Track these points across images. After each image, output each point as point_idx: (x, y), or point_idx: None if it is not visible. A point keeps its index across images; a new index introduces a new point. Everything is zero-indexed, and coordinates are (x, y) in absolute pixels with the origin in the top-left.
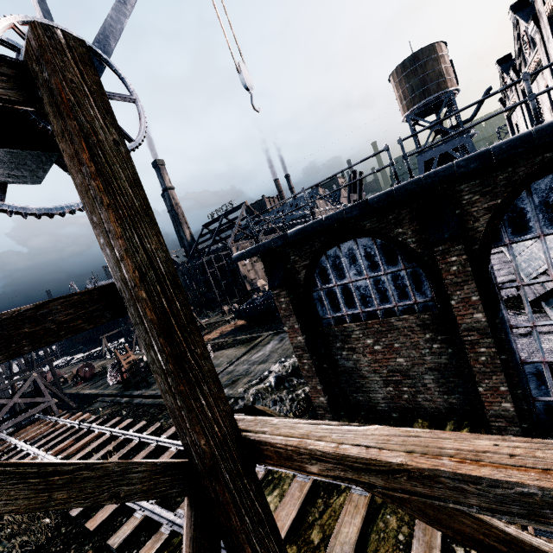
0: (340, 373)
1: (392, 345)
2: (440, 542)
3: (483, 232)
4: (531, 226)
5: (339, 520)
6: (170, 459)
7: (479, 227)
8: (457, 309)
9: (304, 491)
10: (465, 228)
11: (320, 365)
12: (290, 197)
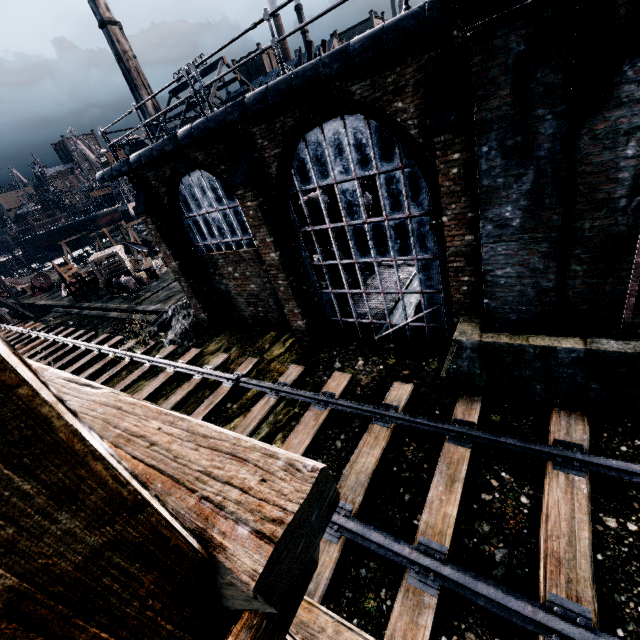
0: (219, 295)
1: (245, 273)
2: (218, 401)
3: (275, 179)
4: (311, 177)
5: (175, 393)
6: (92, 359)
7: (273, 174)
8: (261, 249)
9: (166, 377)
10: (264, 173)
11: (201, 288)
12: (126, 114)
